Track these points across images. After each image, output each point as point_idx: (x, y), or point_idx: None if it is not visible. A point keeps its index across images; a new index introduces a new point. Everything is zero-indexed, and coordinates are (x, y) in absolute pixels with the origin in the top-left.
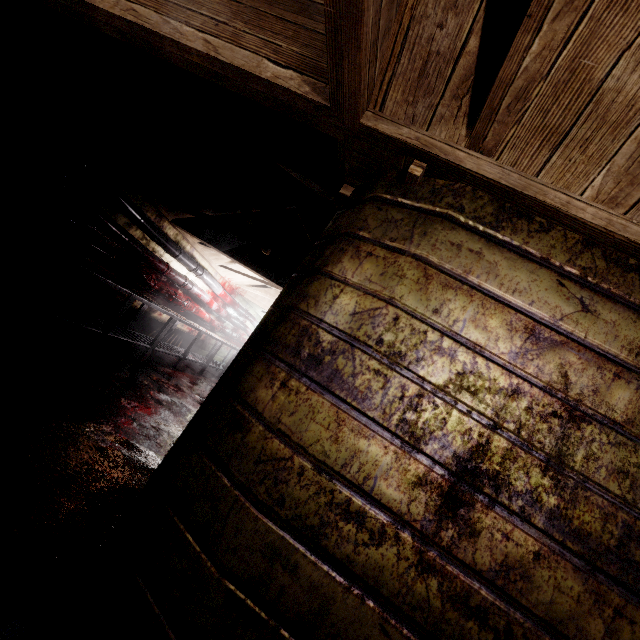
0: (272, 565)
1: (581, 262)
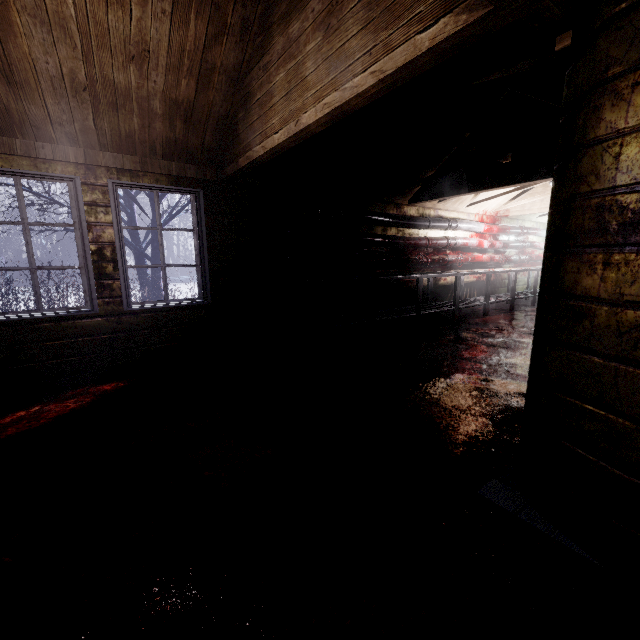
0: None
1: None
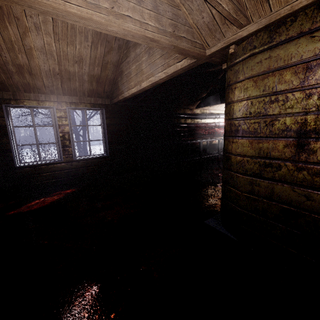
0: (252, 186)
1: (319, 18)
